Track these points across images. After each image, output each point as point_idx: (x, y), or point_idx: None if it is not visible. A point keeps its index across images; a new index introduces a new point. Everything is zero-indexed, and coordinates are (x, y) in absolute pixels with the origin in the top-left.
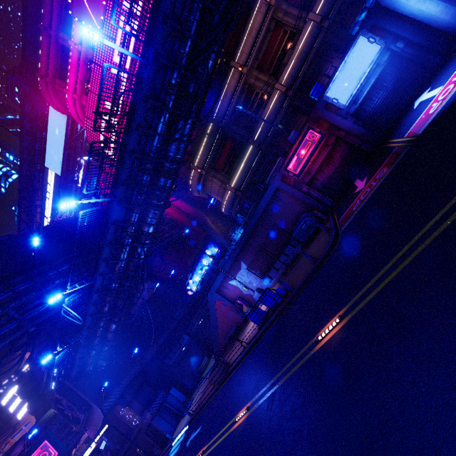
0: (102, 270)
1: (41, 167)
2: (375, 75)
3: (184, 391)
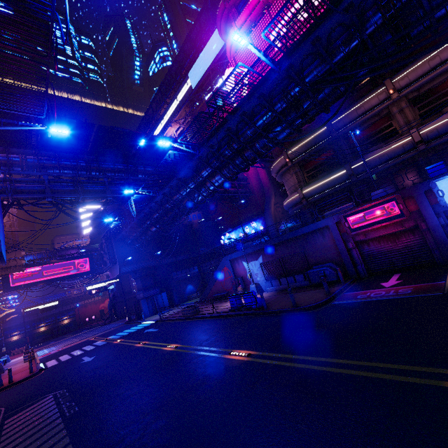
0: (165, 191)
1: (185, 73)
2: None
3: (171, 300)
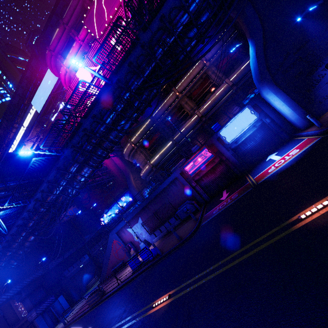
0: (37, 197)
1: (28, 102)
2: (251, 131)
3: (70, 300)
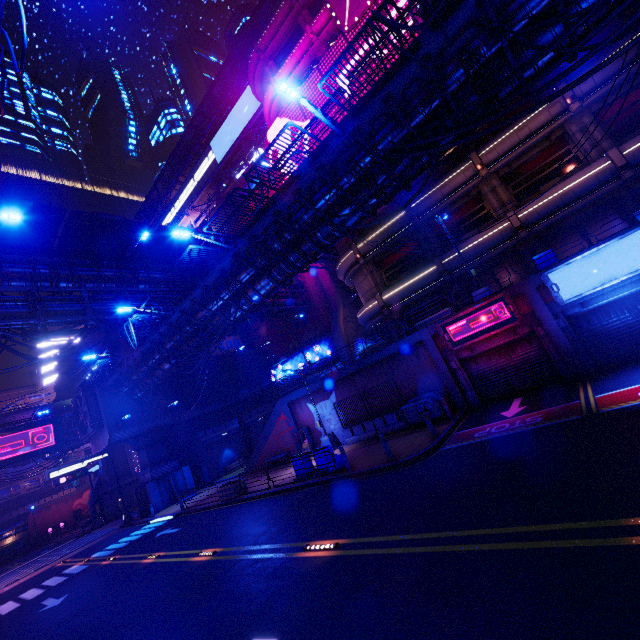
0: (185, 307)
1: (206, 142)
2: (634, 288)
3: (198, 478)
